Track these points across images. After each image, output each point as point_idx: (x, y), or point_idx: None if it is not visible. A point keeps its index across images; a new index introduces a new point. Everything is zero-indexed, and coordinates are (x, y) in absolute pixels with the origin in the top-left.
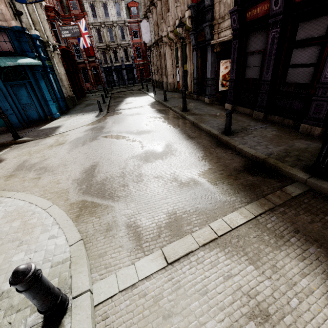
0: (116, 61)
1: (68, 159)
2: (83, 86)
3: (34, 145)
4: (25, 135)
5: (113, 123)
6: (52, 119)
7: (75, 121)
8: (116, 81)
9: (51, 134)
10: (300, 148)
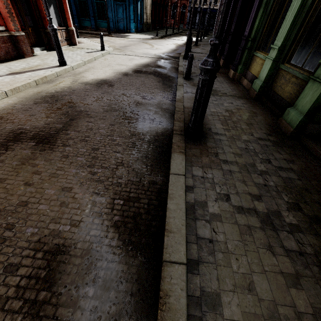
0: (205, 3)
1: (122, 43)
2: (169, 21)
3: (114, 38)
4: (113, 34)
5: (154, 41)
6: (129, 33)
7: (138, 36)
8: (196, 24)
9: (124, 37)
10: (200, 58)
